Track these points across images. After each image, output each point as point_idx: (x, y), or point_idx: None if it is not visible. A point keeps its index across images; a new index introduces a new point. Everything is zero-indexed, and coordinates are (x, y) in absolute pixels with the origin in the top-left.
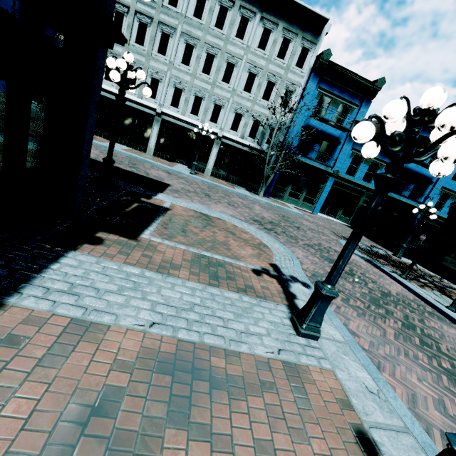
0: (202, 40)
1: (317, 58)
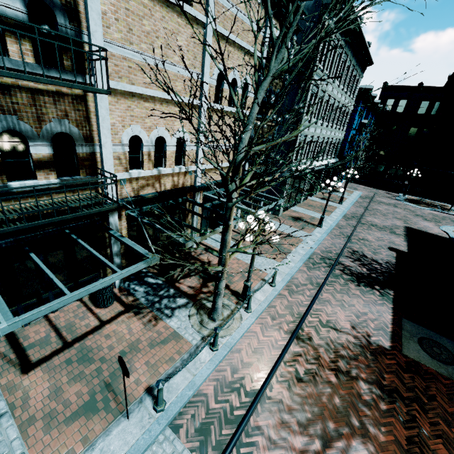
0: (336, 98)
1: (363, 90)
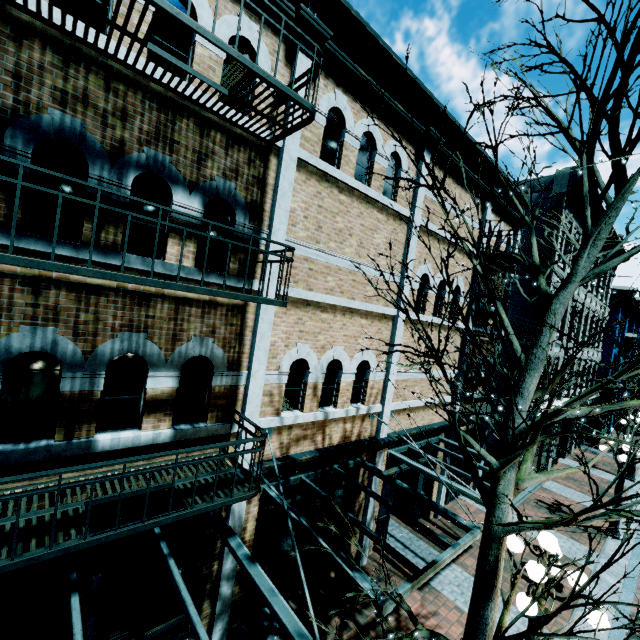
0: (585, 304)
1: (620, 293)
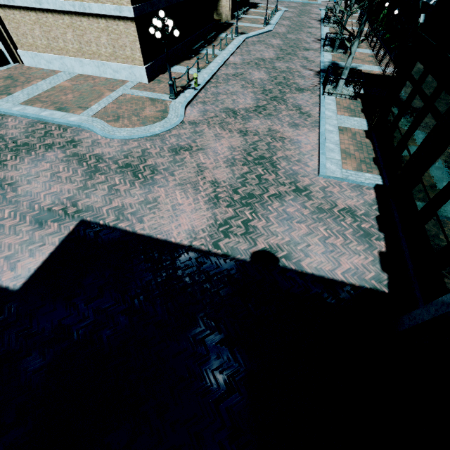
0: None
1: None
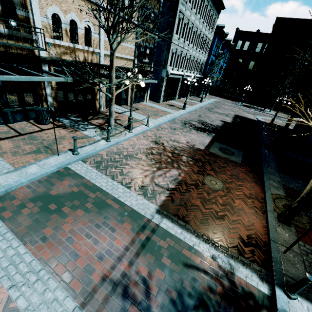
0: (198, 28)
1: (218, 27)
